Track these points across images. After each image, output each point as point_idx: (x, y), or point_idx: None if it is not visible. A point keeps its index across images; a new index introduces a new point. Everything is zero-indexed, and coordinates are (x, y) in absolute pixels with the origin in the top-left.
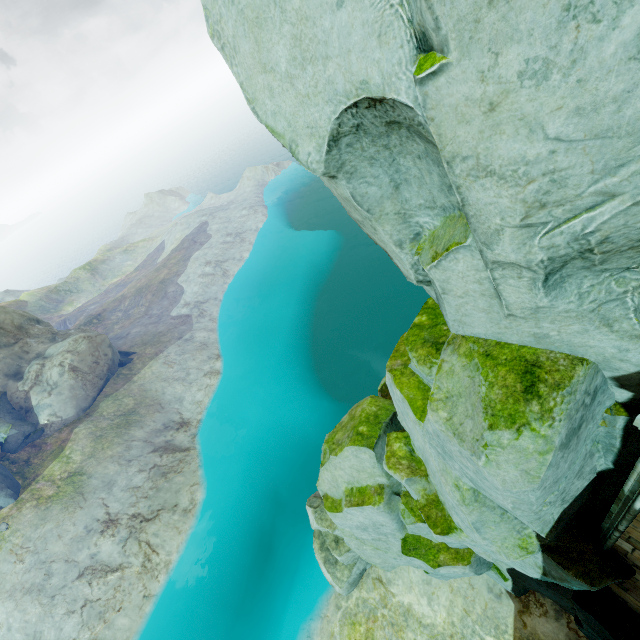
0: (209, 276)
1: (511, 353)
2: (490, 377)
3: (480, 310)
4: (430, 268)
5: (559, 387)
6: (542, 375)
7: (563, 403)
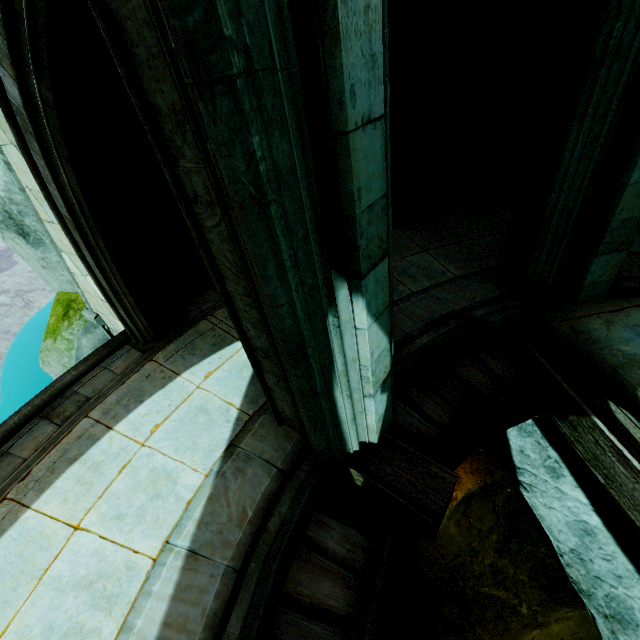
0: (3, 306)
1: (67, 296)
2: (53, 311)
3: (41, 268)
4: (3, 239)
5: (80, 311)
6: (73, 305)
7: (80, 319)
